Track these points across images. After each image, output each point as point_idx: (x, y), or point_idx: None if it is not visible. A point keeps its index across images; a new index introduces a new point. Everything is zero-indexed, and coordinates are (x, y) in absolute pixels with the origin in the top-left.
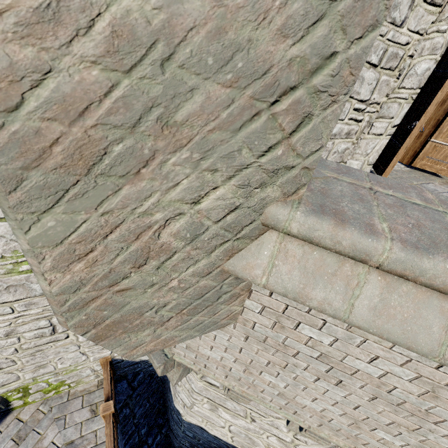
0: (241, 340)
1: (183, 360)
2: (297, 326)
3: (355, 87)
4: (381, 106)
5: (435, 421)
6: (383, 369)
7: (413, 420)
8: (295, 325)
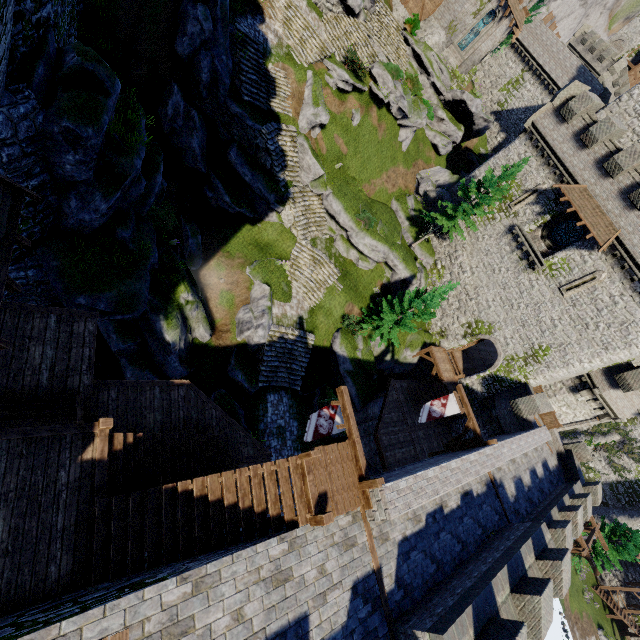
0: (622, 394)
1: (602, 394)
2: (633, 395)
3: (639, 360)
4: (637, 362)
5: (634, 407)
6: (636, 401)
7: (632, 407)
8: (633, 395)
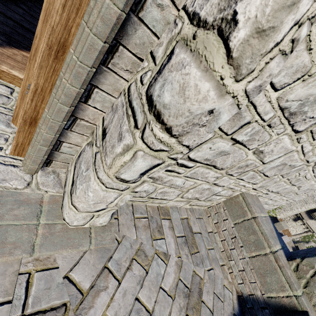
0: (314, 222)
1: (306, 221)
2: None
3: None
4: None
5: None
6: None
7: None
8: None
